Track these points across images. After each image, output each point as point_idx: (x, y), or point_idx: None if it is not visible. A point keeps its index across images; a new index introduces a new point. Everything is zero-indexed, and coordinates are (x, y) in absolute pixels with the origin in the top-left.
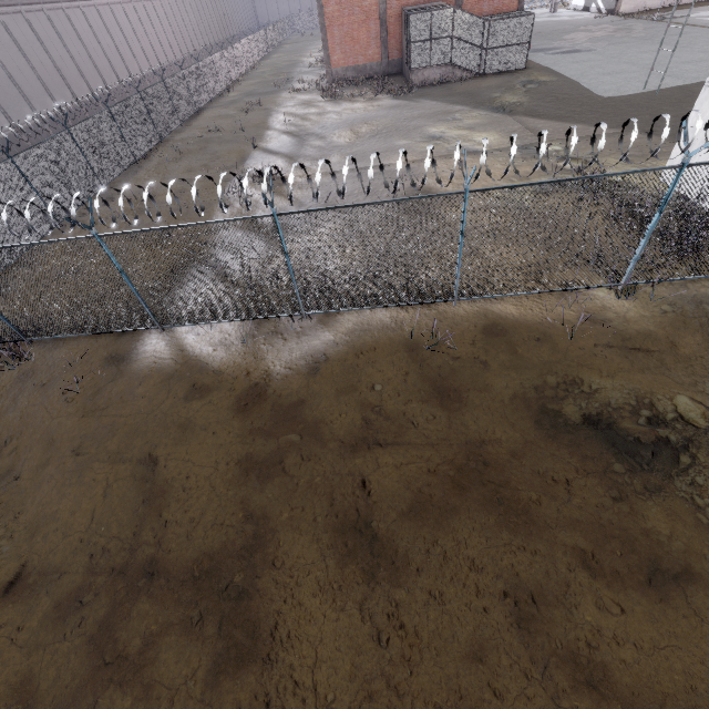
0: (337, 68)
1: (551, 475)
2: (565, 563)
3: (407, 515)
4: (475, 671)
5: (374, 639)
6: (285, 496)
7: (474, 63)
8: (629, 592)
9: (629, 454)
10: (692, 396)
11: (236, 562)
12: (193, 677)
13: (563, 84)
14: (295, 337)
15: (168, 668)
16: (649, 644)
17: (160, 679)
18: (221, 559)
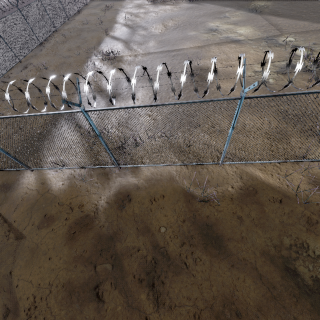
0: None
1: None
2: None
3: None
4: None
5: None
6: None
7: None
8: None
9: None
10: None
11: None
12: None
13: None
14: (114, 178)
15: None
16: None
17: None
18: None
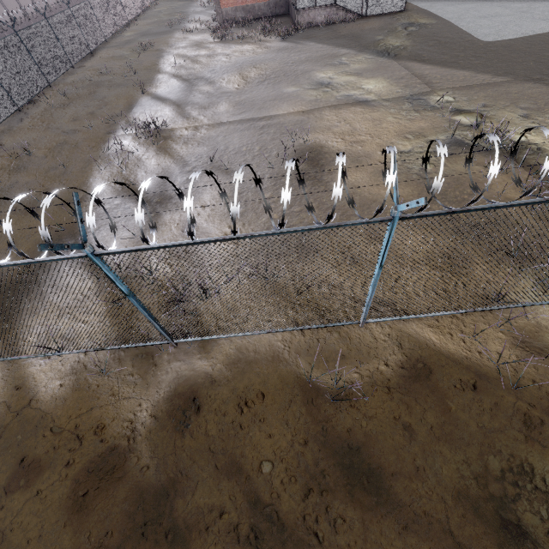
0: (226, 7)
1: None
2: None
3: None
4: None
5: None
6: None
7: (357, 4)
8: None
9: None
10: None
11: None
12: None
13: (443, 27)
14: (166, 362)
15: None
16: None
17: None
18: None
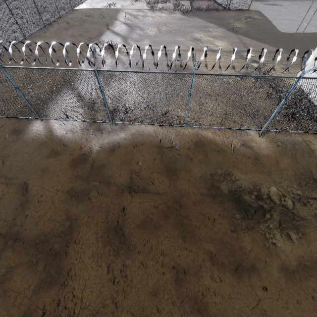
0: None
1: (207, 216)
2: (202, 257)
3: (139, 226)
4: (152, 300)
5: (111, 281)
6: (86, 210)
7: (224, 2)
8: (226, 273)
9: (244, 211)
10: (278, 187)
11: (57, 238)
12: (28, 288)
13: (264, 21)
14: (107, 133)
15: (17, 283)
16: (228, 296)
17: (12, 288)
18: (50, 237)
